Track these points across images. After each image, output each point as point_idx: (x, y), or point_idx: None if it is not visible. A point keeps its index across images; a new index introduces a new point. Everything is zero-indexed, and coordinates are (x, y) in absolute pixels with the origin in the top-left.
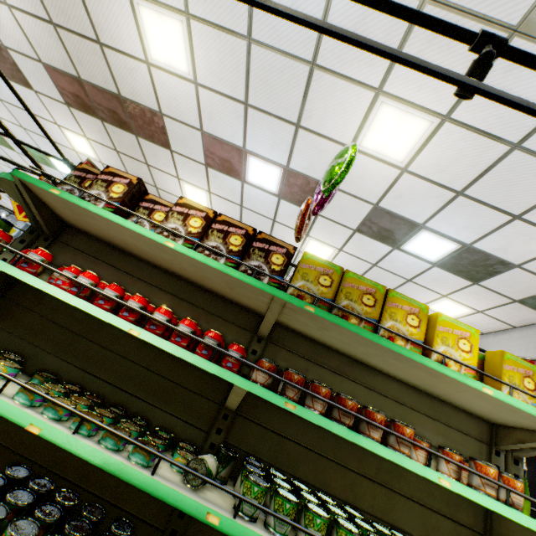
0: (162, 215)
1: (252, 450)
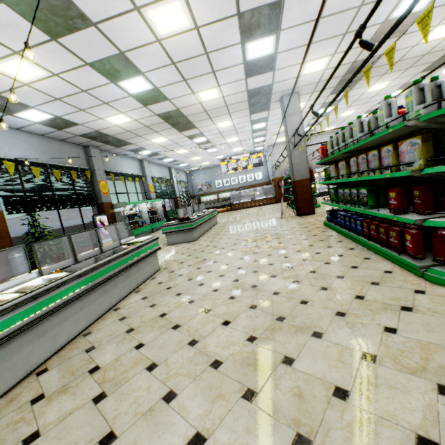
0: None
1: None
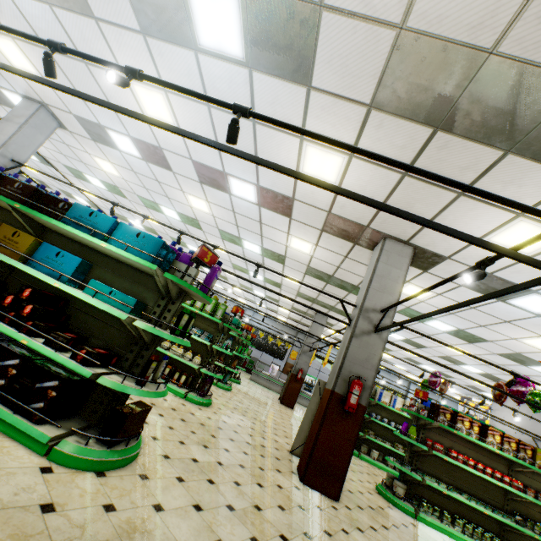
0: (476, 427)
1: (518, 511)
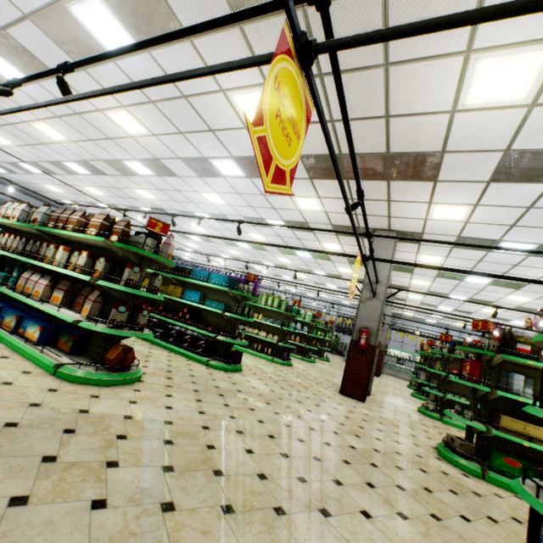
0: None
1: None
